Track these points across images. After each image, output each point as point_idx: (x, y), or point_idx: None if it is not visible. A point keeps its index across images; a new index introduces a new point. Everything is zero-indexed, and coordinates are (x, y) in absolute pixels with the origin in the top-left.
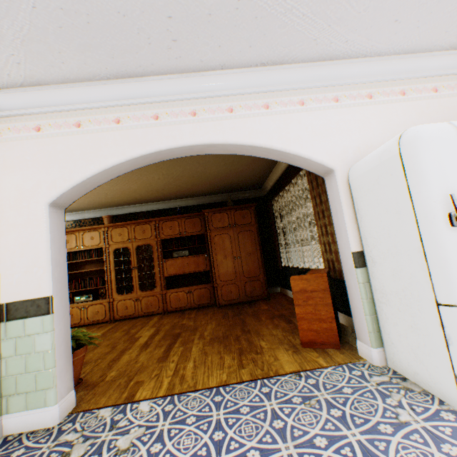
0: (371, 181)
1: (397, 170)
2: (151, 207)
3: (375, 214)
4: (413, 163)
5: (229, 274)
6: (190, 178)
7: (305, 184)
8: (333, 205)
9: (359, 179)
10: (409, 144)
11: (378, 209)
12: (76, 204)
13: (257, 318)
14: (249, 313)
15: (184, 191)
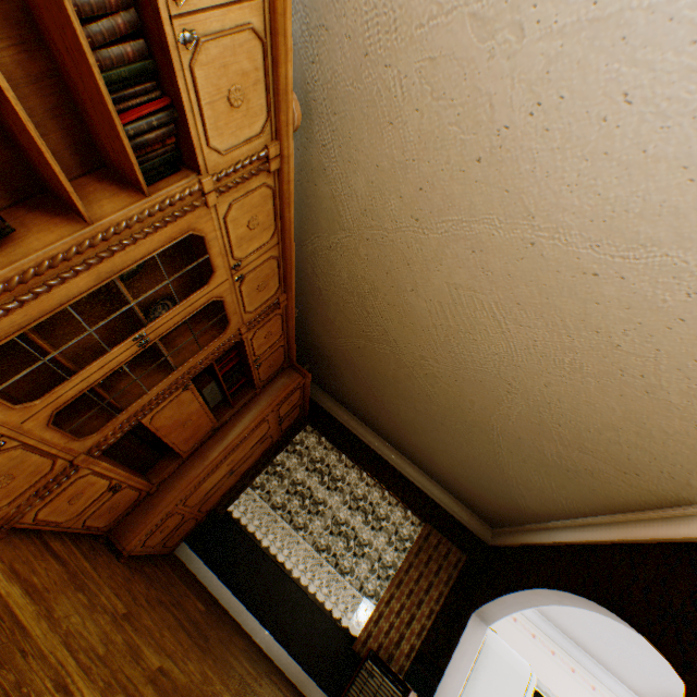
0: (502, 669)
1: (522, 688)
2: None
3: (489, 692)
4: (529, 695)
5: (201, 495)
6: (396, 375)
7: (384, 503)
8: (466, 644)
9: (494, 653)
10: (534, 683)
11: (493, 691)
12: (392, 1)
13: (248, 668)
14: (215, 635)
15: (337, 317)
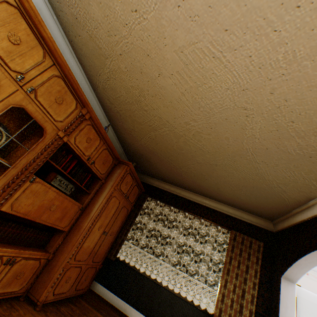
0: (316, 311)
1: None
2: (74, 69)
3: None
4: None
5: (87, 251)
6: (178, 146)
7: (203, 227)
8: (285, 300)
9: (306, 301)
10: None
11: None
12: None
13: None
14: None
15: (134, 125)
